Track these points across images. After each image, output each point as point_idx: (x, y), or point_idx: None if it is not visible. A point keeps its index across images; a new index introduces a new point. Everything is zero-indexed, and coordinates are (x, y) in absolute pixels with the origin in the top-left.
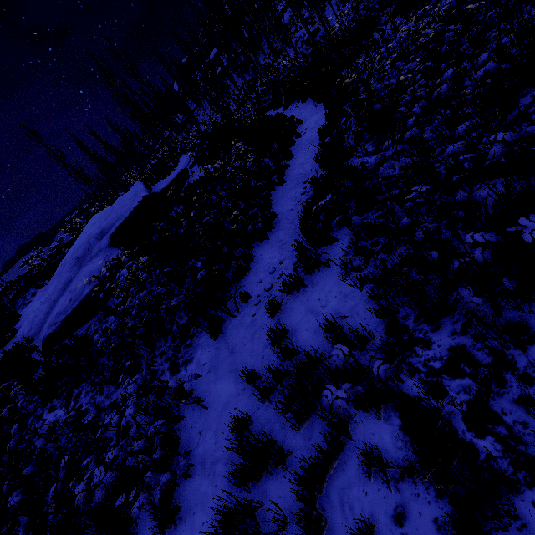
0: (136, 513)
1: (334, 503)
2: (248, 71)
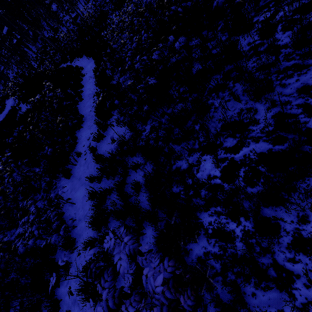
0: (54, 241)
1: (129, 188)
2: (38, 41)
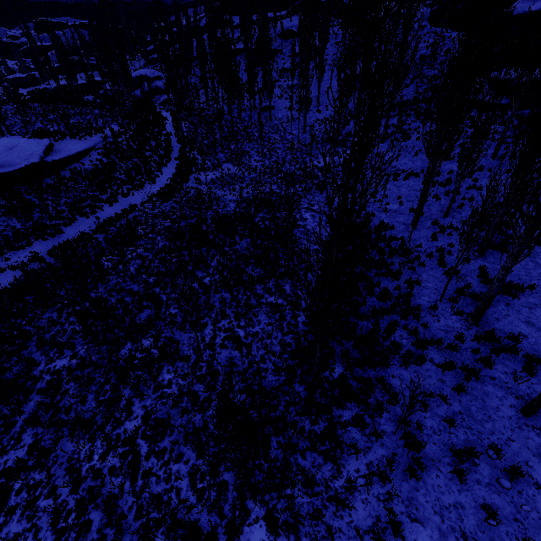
0: None
1: None
2: None
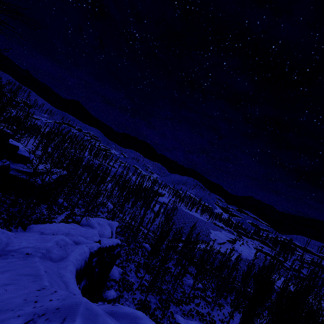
0: None
1: None
2: None
